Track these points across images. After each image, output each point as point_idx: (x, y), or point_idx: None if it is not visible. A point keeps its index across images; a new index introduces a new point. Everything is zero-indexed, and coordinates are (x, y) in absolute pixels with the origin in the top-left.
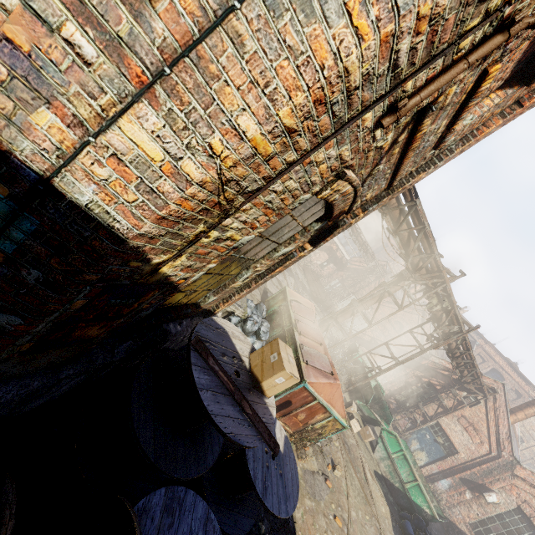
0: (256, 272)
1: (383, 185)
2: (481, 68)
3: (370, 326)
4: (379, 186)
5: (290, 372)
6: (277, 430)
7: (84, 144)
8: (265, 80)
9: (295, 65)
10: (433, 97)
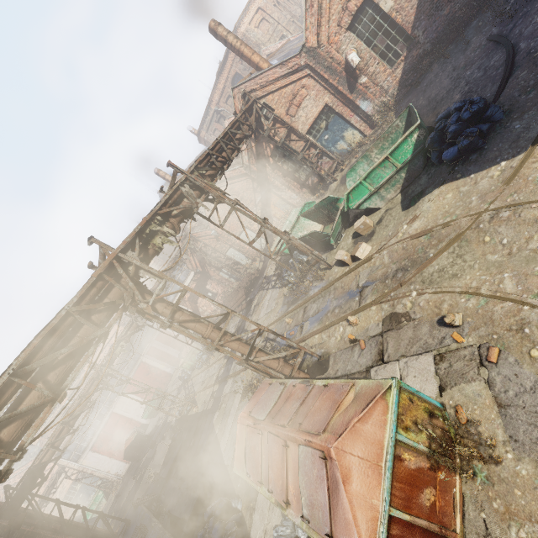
0: None
1: None
2: None
3: (231, 312)
4: None
5: None
6: None
7: None
8: None
9: None
10: None
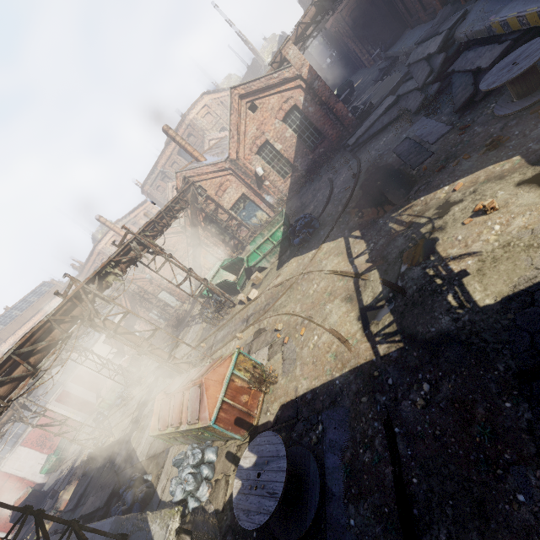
0: None
1: None
2: None
3: (159, 329)
4: None
5: None
6: (245, 465)
7: None
8: None
9: None
10: None
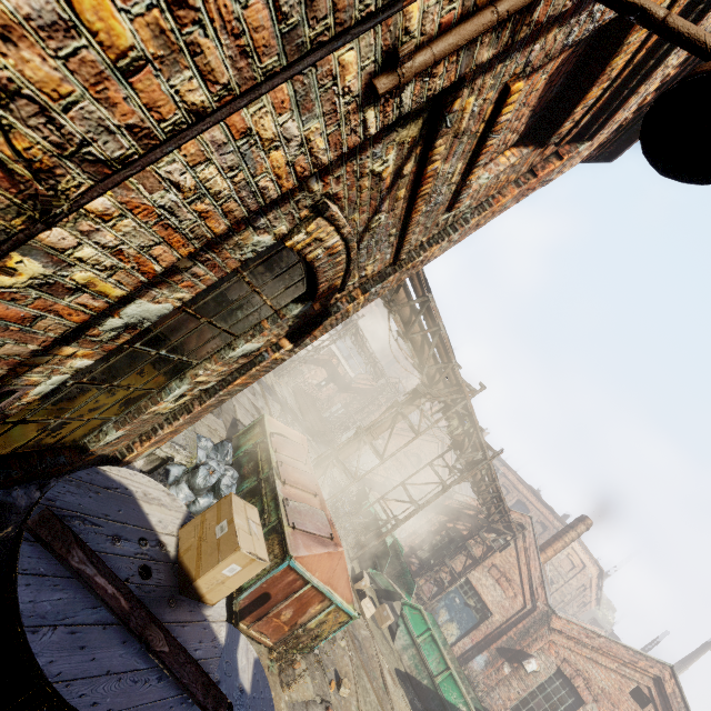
0: (198, 384)
1: (387, 255)
2: (503, 80)
3: (382, 462)
4: (383, 257)
5: (250, 552)
6: (240, 652)
7: None
8: None
9: None
10: (449, 79)
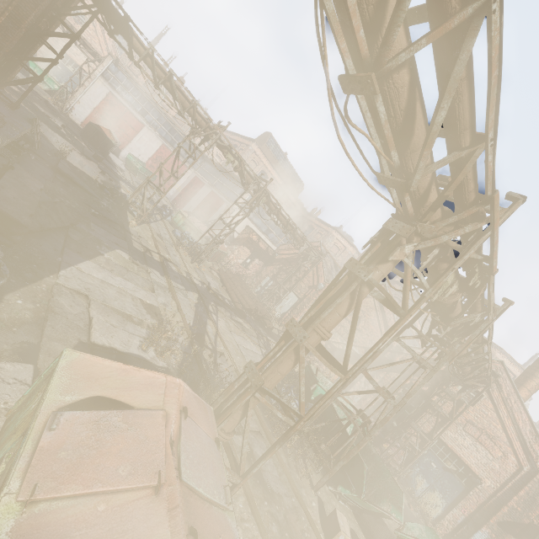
0: None
1: None
2: None
3: (346, 378)
4: None
5: None
6: None
7: None
8: None
9: None
10: None
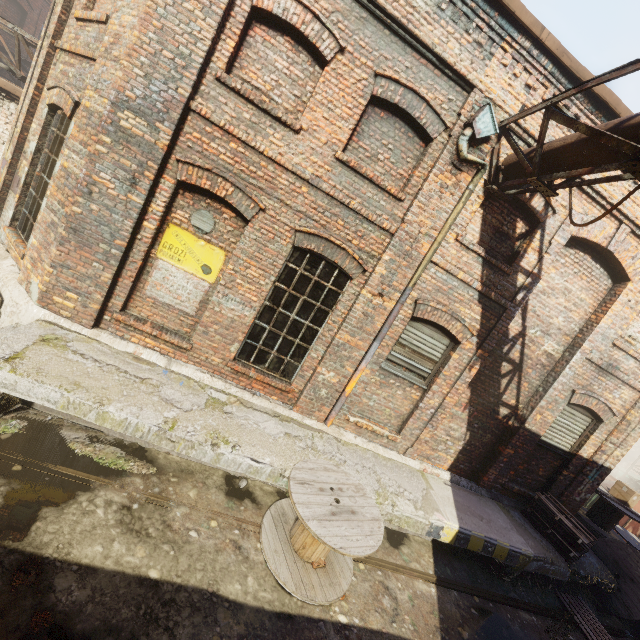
0: None
1: None
2: None
3: None
4: None
5: (637, 493)
6: (630, 534)
7: (608, 457)
8: (635, 437)
9: (639, 434)
10: None
